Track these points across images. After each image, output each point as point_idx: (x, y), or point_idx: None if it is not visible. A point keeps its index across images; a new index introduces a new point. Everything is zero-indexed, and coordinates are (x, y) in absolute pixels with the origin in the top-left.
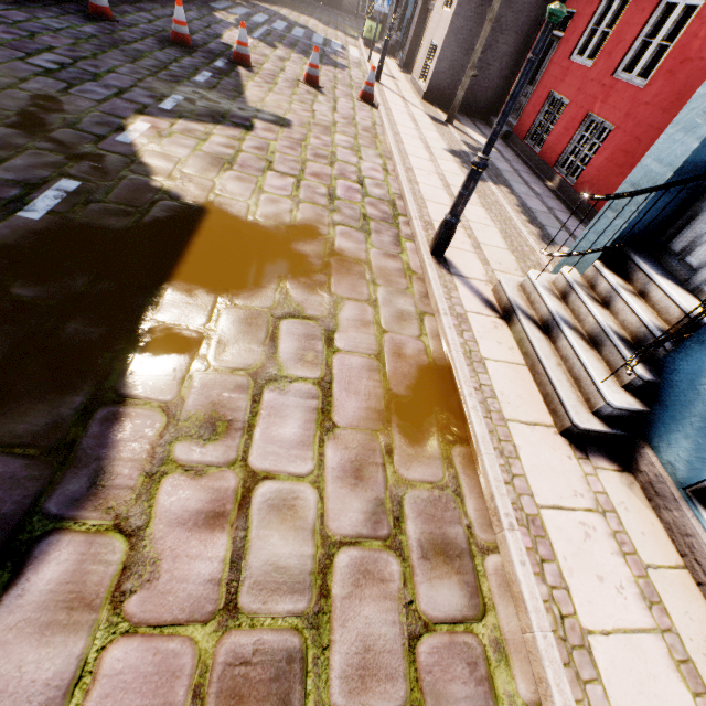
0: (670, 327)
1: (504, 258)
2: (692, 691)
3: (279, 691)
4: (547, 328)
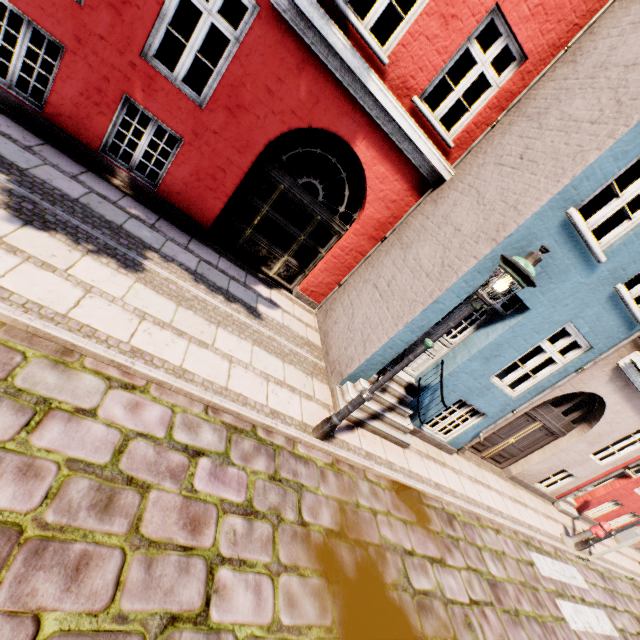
0: (403, 387)
1: (297, 376)
2: (446, 467)
3: (492, 586)
4: (376, 416)
